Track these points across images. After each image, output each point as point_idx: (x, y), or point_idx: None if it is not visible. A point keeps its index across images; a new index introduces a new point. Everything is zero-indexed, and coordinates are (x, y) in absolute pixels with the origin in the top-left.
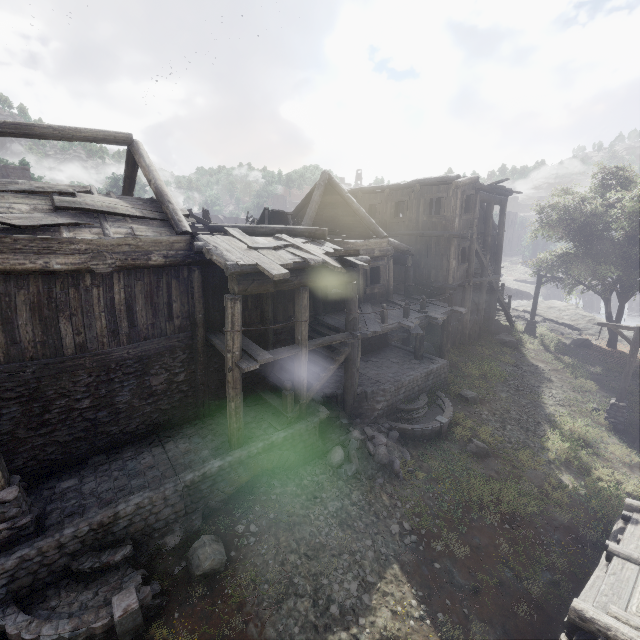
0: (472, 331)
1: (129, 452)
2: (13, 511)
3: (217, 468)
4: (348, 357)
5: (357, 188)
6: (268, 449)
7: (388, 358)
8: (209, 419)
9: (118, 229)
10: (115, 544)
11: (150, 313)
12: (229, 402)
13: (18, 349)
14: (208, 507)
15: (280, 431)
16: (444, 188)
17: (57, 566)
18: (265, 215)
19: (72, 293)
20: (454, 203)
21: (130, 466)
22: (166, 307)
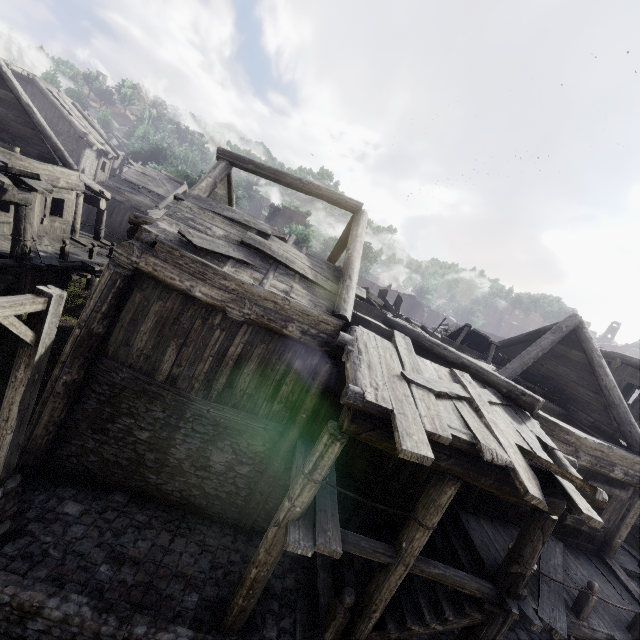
0: None
1: (145, 515)
2: None
3: None
4: (473, 626)
5: (616, 352)
6: None
7: None
8: (242, 540)
9: (279, 283)
10: None
11: (254, 382)
12: (252, 563)
13: (126, 351)
14: None
15: None
16: None
17: None
18: (462, 331)
19: (197, 324)
20: None
21: (125, 537)
22: (274, 385)
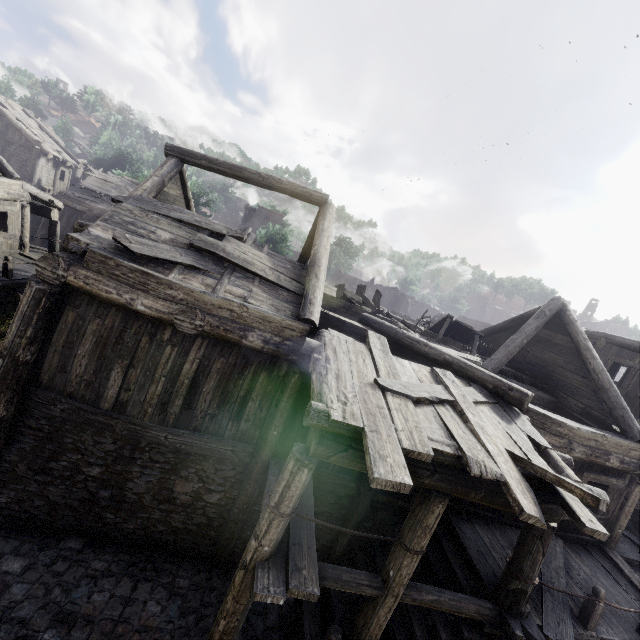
0: None
1: (103, 560)
2: None
3: None
4: None
5: (600, 332)
6: None
7: None
8: (218, 575)
9: (235, 287)
10: None
11: (216, 400)
12: (220, 613)
13: (64, 378)
14: None
15: None
16: None
17: None
18: (444, 323)
19: (144, 341)
20: None
21: (78, 592)
22: (239, 401)
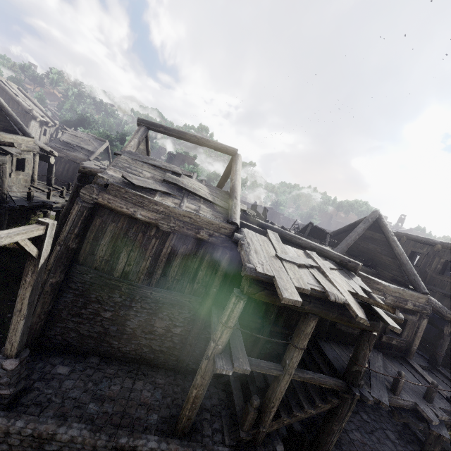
0: None
1: (112, 369)
2: (4, 379)
3: (149, 449)
4: (334, 408)
5: (403, 232)
6: None
7: (383, 425)
8: (180, 378)
9: (191, 205)
10: None
11: (180, 271)
12: (193, 386)
13: (92, 258)
14: None
15: (225, 447)
16: None
17: None
18: (308, 227)
19: (140, 236)
20: None
21: (102, 385)
22: (193, 271)
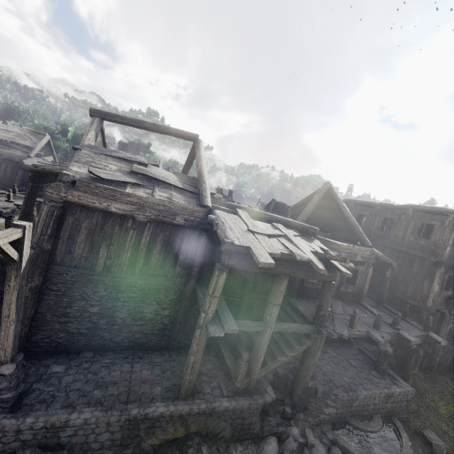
0: (443, 359)
1: (108, 359)
2: (3, 384)
3: (159, 413)
4: (308, 348)
5: (351, 199)
6: (208, 413)
7: (346, 357)
8: (175, 354)
9: (163, 193)
10: (57, 447)
11: (161, 257)
12: (190, 354)
13: (70, 257)
14: (139, 446)
15: (225, 398)
16: (439, 217)
17: (10, 447)
18: (271, 204)
19: (116, 229)
20: (448, 233)
21: (102, 373)
22: (174, 256)
